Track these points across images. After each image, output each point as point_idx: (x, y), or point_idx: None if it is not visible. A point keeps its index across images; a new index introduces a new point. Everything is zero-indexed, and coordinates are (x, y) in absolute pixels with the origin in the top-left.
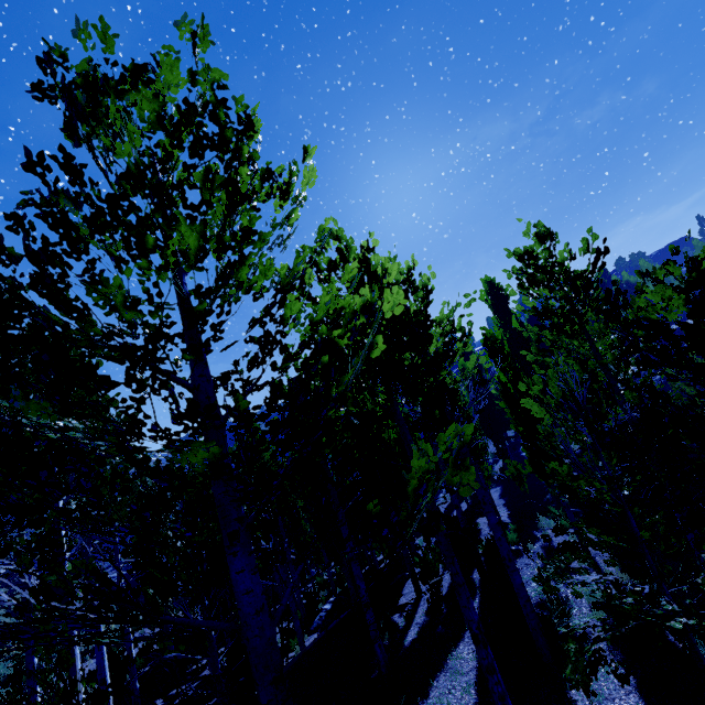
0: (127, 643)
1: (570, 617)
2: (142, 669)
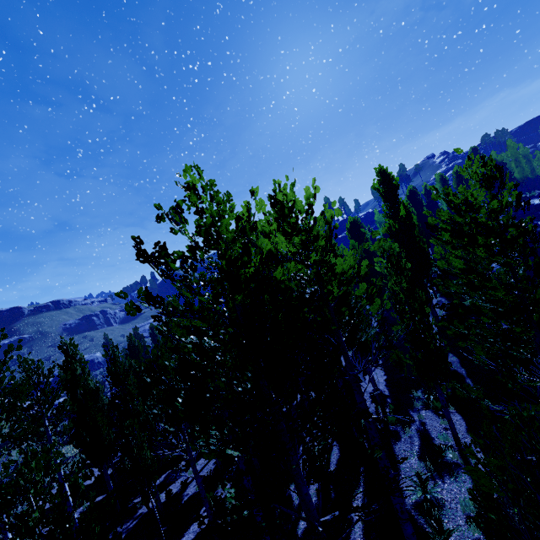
0: (68, 510)
1: (449, 538)
2: (96, 498)
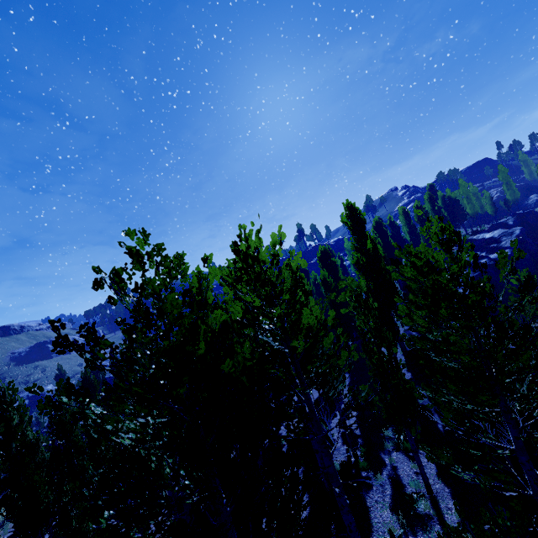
0: None
1: None
2: None
